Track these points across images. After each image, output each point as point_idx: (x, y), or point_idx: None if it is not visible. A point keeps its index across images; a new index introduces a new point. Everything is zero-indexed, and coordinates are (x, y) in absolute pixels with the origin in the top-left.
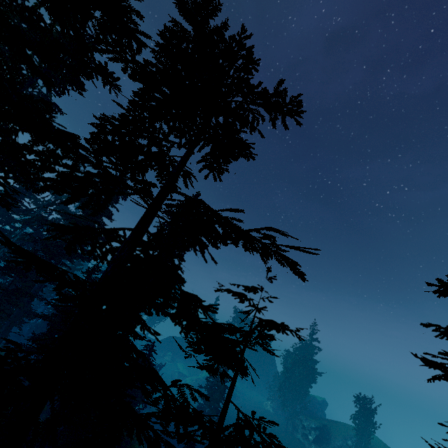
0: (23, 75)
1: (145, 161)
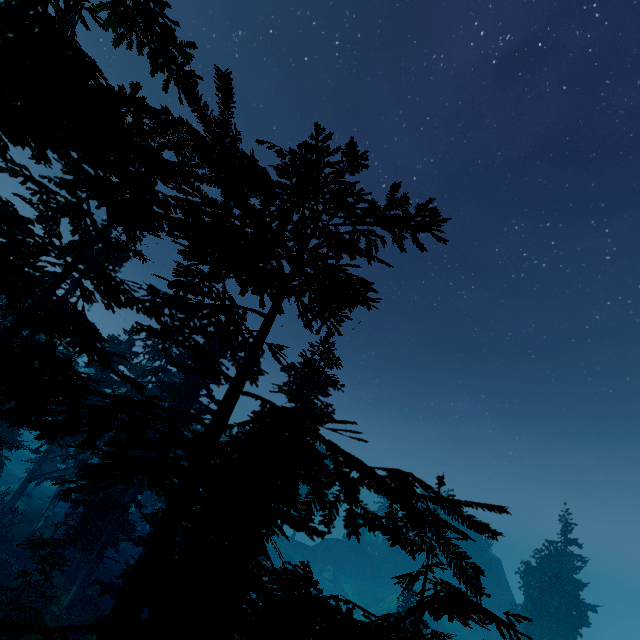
0: (89, 233)
1: (217, 334)
